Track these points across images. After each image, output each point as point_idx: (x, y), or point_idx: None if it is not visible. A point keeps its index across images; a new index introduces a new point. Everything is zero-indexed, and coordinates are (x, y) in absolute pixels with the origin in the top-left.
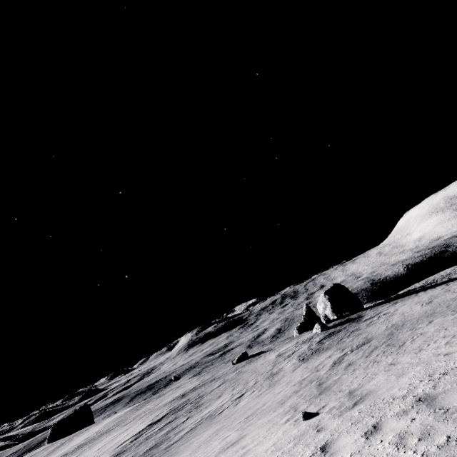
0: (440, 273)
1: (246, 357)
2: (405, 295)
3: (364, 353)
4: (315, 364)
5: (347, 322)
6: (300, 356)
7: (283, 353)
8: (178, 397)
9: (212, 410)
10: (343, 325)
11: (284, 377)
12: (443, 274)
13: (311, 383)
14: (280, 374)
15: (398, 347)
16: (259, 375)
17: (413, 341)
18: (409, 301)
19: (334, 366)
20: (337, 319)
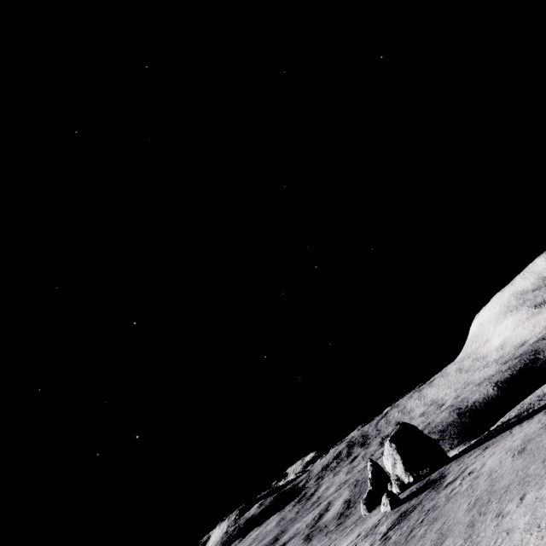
0: (536, 392)
1: None
2: (498, 432)
3: None
4: None
5: (425, 488)
6: None
7: None
8: None
9: None
10: (420, 494)
11: None
12: (540, 394)
13: None
14: None
15: None
16: None
17: None
18: (500, 446)
19: None
20: (415, 482)
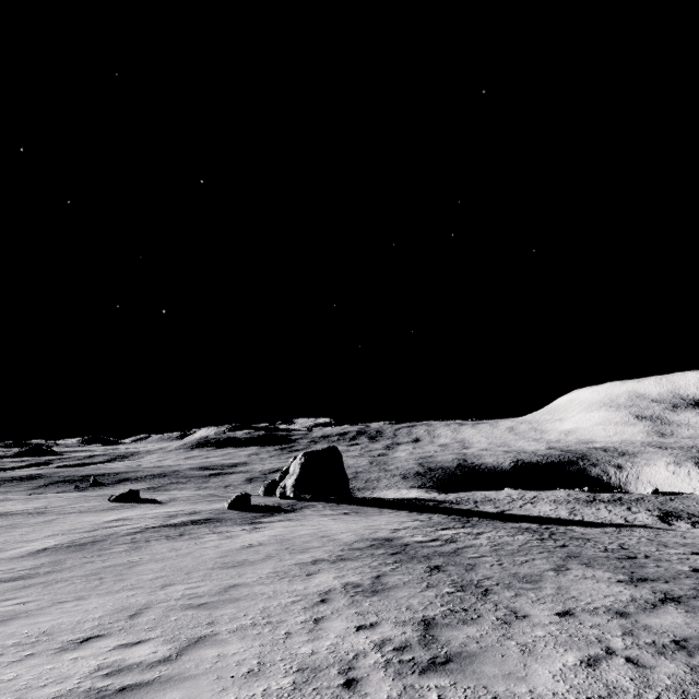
0: (500, 492)
1: (133, 498)
2: (401, 504)
3: None
4: None
5: (269, 511)
6: (71, 541)
7: (122, 520)
8: None
9: None
10: (253, 513)
11: None
12: (489, 497)
13: None
14: None
15: None
16: (3, 542)
17: None
18: (321, 523)
19: None
20: (296, 498)
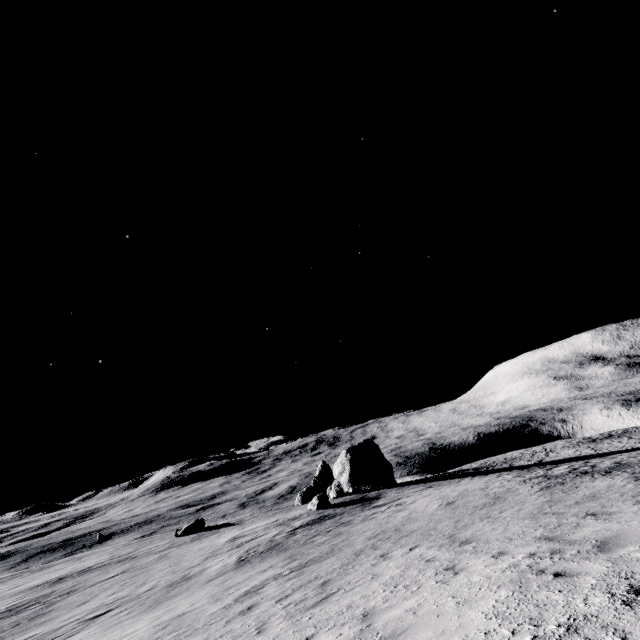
0: (507, 454)
1: (201, 528)
2: (451, 476)
3: (291, 585)
4: (237, 580)
5: (357, 502)
6: (247, 552)
7: (240, 537)
8: (50, 581)
9: (37, 634)
10: (348, 506)
11: (184, 592)
12: (508, 457)
13: (167, 636)
14: (189, 582)
15: (321, 599)
16: (172, 572)
17: (345, 594)
18: (440, 491)
19: (236, 601)
20: (353, 493)
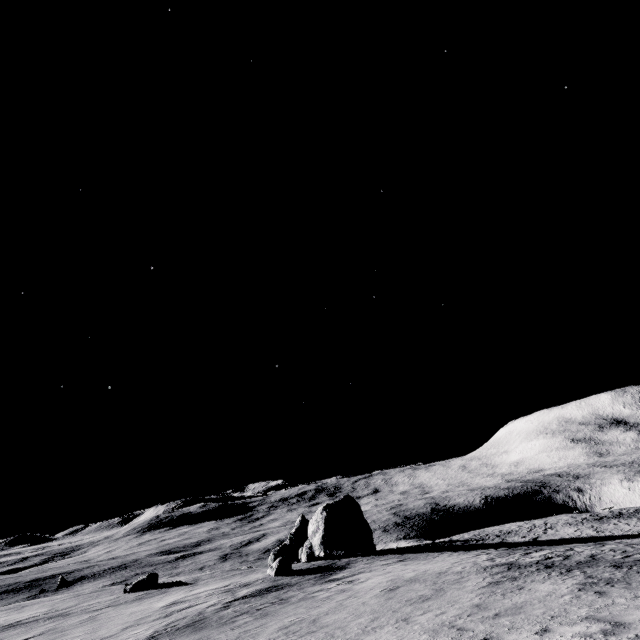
0: (506, 525)
1: (153, 584)
2: (434, 548)
3: None
4: None
5: (320, 571)
6: (167, 626)
7: (179, 602)
8: None
9: None
10: (308, 575)
11: None
12: (504, 529)
13: None
14: None
15: None
16: None
17: None
18: (403, 568)
19: None
20: (325, 558)
